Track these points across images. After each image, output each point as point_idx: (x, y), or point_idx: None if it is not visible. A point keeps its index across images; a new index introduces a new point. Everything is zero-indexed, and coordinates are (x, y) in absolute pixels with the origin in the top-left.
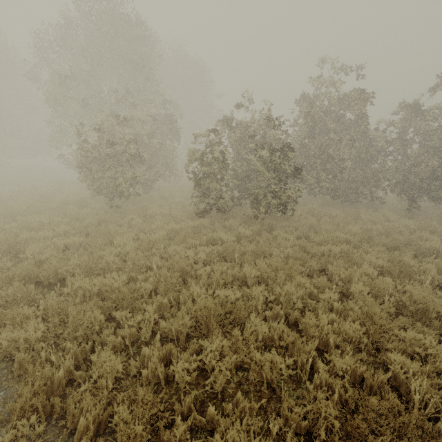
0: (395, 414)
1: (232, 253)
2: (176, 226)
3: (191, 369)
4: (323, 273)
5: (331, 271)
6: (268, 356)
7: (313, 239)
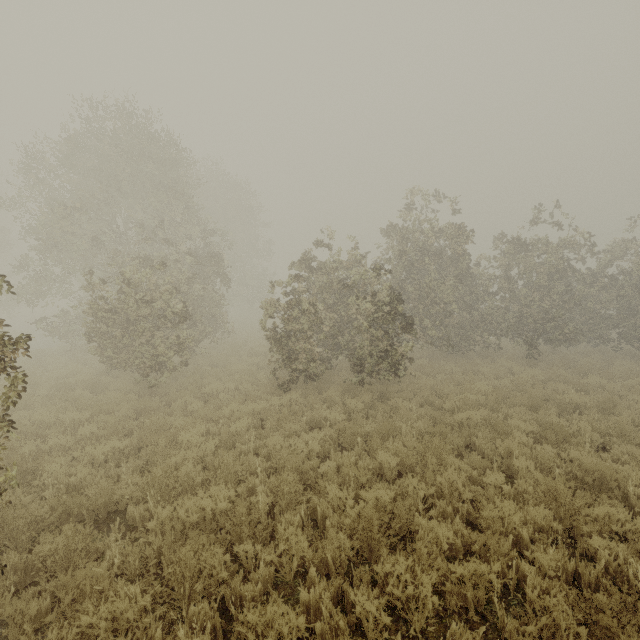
0: (630, 608)
1: (350, 436)
2: (259, 407)
3: (379, 607)
4: (469, 449)
5: (480, 445)
6: (473, 565)
7: (439, 405)
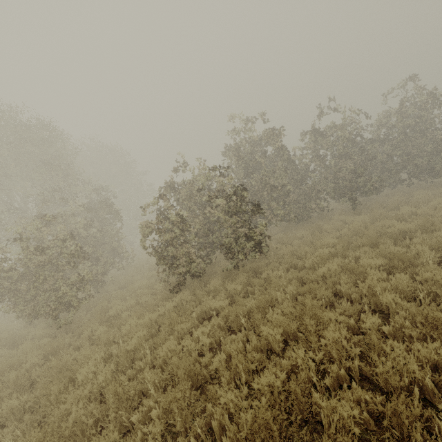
0: None
1: (235, 319)
2: (154, 316)
3: None
4: (337, 297)
5: (345, 291)
6: None
7: (302, 265)
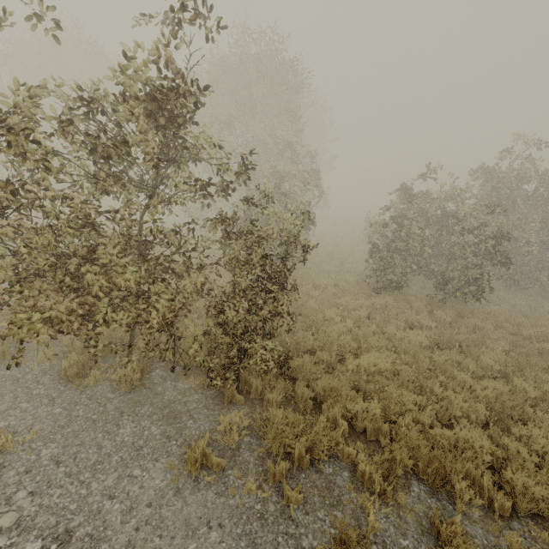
0: None
1: (447, 340)
2: (366, 303)
3: (522, 452)
4: (548, 372)
5: None
6: None
7: (512, 331)
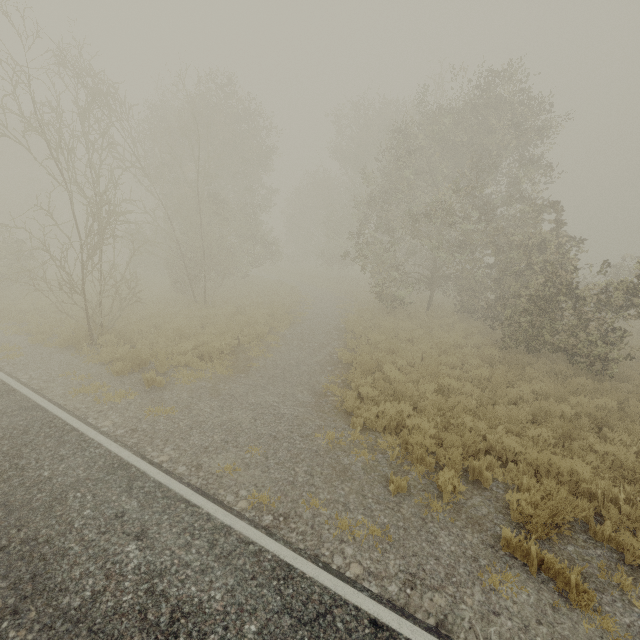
0: None
1: None
2: None
3: None
4: None
5: None
6: None
7: None
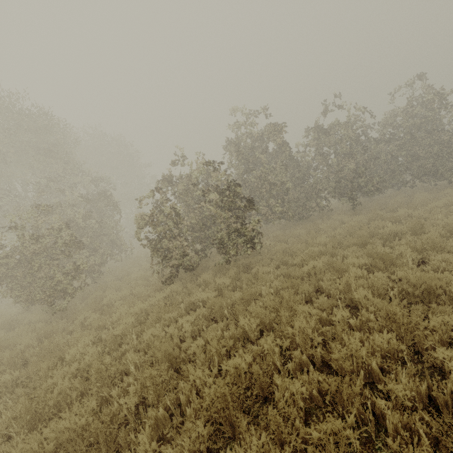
0: None
1: (219, 310)
2: (144, 305)
3: None
4: (319, 293)
5: (326, 287)
6: (326, 427)
7: (292, 263)
